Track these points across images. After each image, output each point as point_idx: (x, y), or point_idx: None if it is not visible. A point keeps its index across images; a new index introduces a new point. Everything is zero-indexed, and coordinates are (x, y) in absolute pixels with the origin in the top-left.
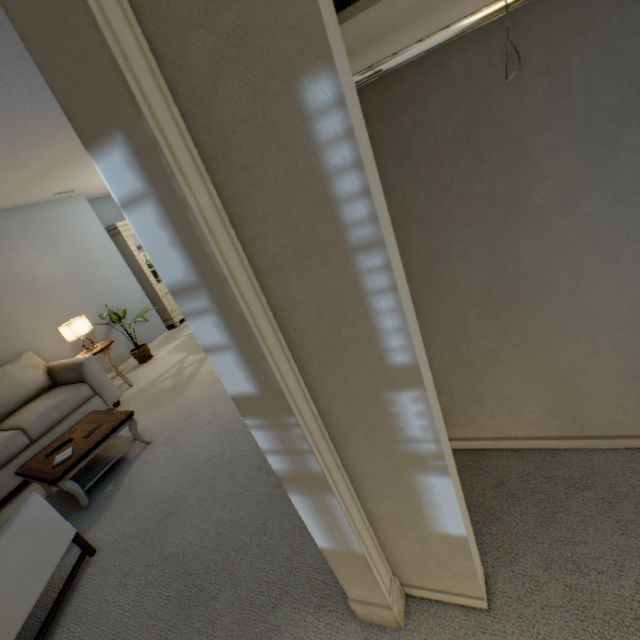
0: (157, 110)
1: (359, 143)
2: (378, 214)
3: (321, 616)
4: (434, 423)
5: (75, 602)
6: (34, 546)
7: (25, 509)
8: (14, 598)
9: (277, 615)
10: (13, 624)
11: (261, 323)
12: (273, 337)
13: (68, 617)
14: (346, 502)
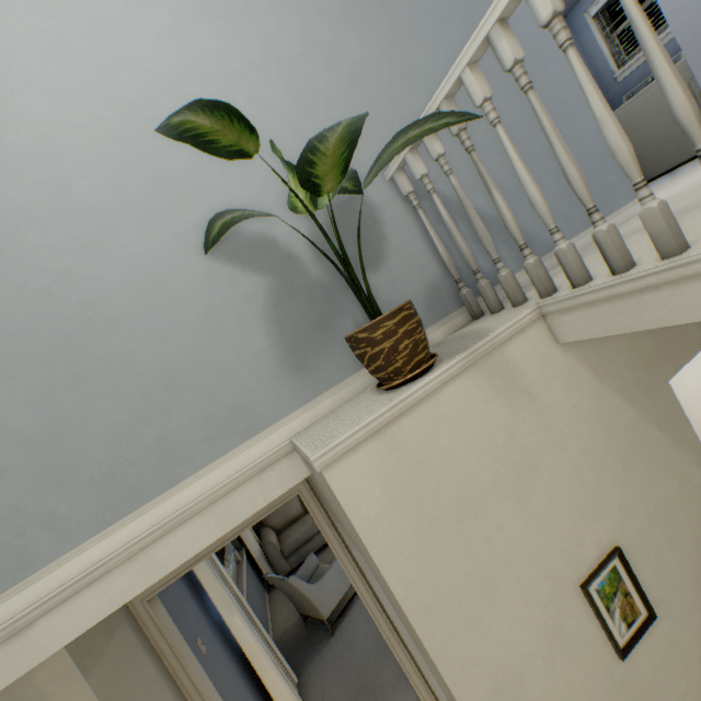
0: (329, 535)
1: (363, 565)
2: (372, 581)
3: (417, 698)
4: (409, 648)
5: (350, 612)
6: (338, 580)
7: (336, 562)
8: (330, 599)
9: (404, 683)
10: (328, 609)
11: (358, 584)
12: (364, 587)
13: (347, 618)
14: (399, 654)
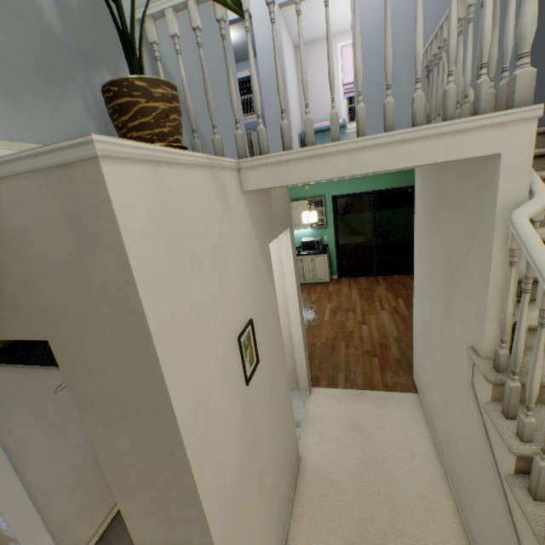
0: None
1: None
2: None
3: None
4: (10, 525)
5: None
6: None
7: None
8: None
9: None
10: None
11: None
12: None
13: None
14: None
